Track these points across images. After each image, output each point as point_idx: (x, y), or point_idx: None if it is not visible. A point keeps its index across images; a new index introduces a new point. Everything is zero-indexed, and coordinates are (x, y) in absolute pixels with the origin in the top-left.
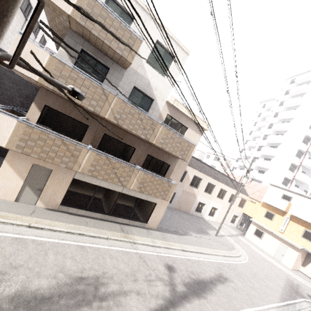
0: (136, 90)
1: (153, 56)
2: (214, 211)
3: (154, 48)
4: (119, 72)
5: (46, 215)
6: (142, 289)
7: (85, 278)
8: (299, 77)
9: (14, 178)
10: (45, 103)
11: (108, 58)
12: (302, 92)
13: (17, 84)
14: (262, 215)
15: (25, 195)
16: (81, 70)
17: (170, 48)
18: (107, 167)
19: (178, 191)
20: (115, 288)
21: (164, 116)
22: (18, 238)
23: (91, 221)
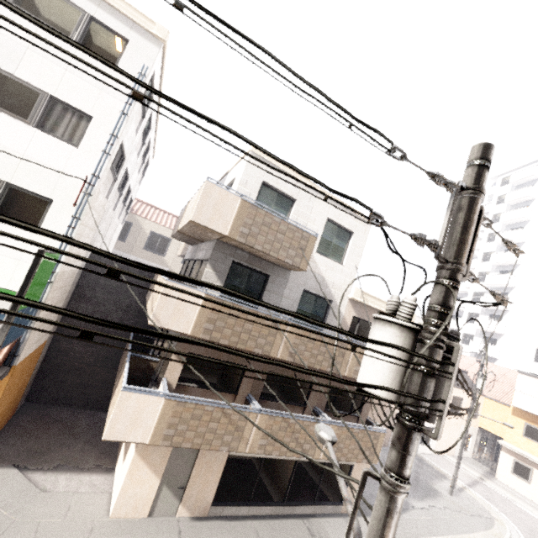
0: (305, 293)
1: (323, 240)
2: None
3: (324, 228)
4: (282, 277)
5: (199, 535)
6: None
7: None
8: (514, 175)
9: (148, 477)
10: (188, 350)
11: (266, 262)
12: (527, 198)
13: (114, 293)
14: (518, 434)
15: (162, 501)
16: (244, 301)
17: (346, 223)
18: (284, 434)
19: None
20: None
21: (349, 321)
22: None
23: (261, 526)
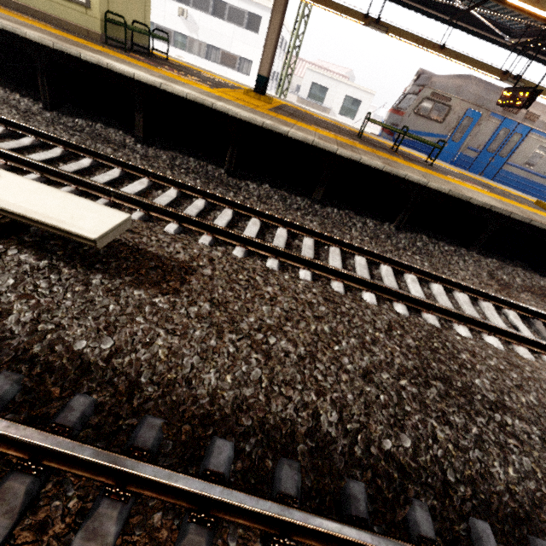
0: None
1: (344, 107)
2: None
3: (345, 101)
4: None
5: None
6: None
7: None
8: None
9: None
10: None
11: None
12: None
13: None
14: None
15: None
16: None
17: (357, 97)
18: None
19: None
20: None
21: None
22: None
23: None
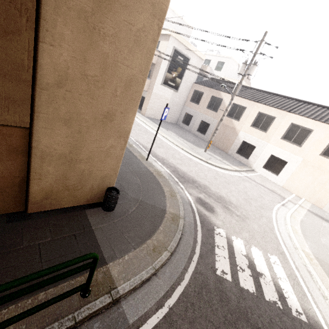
0: None
1: None
2: (281, 166)
3: None
4: None
5: None
6: None
7: None
8: None
9: None
10: None
11: None
12: None
13: None
14: None
15: None
16: None
17: None
18: None
19: (212, 123)
20: None
21: None
22: None
23: None
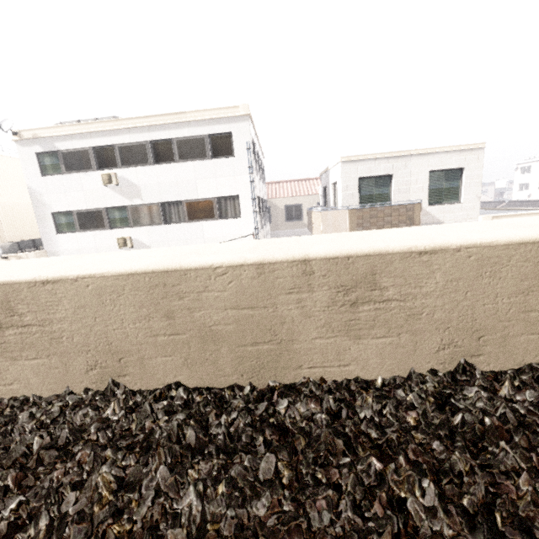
0: None
1: (432, 190)
2: None
3: (429, 180)
4: None
5: None
6: None
7: None
8: None
9: None
10: None
11: None
12: None
13: None
14: None
15: None
16: None
17: (452, 164)
18: None
19: None
20: None
21: None
22: None
23: None
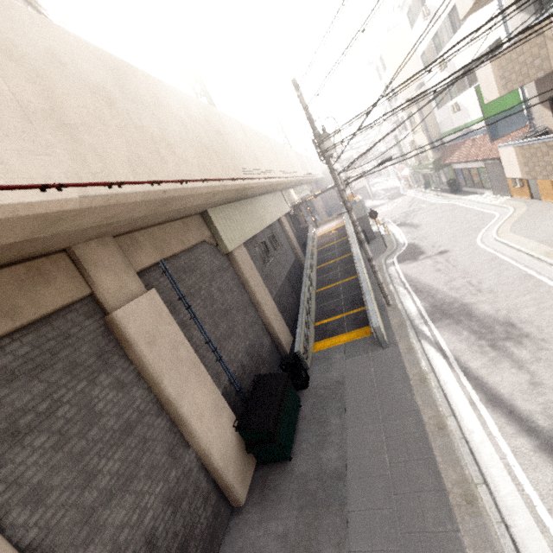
0: None
1: None
2: None
3: None
4: None
5: None
6: (552, 391)
7: (515, 328)
8: None
9: None
10: (547, 96)
11: None
12: None
13: None
14: None
15: None
16: None
17: None
18: None
19: None
20: (521, 356)
21: None
22: (530, 276)
23: None
